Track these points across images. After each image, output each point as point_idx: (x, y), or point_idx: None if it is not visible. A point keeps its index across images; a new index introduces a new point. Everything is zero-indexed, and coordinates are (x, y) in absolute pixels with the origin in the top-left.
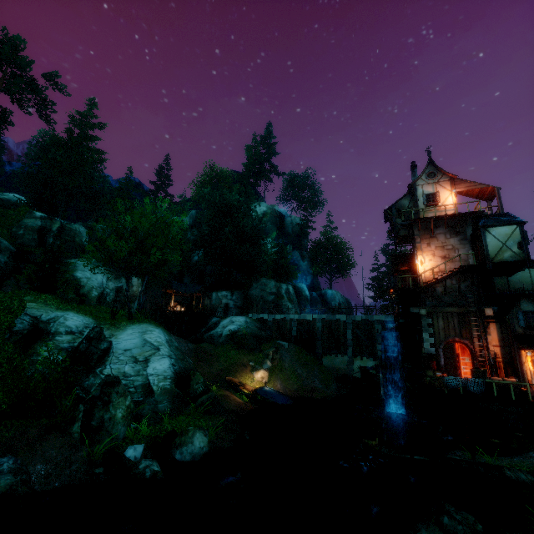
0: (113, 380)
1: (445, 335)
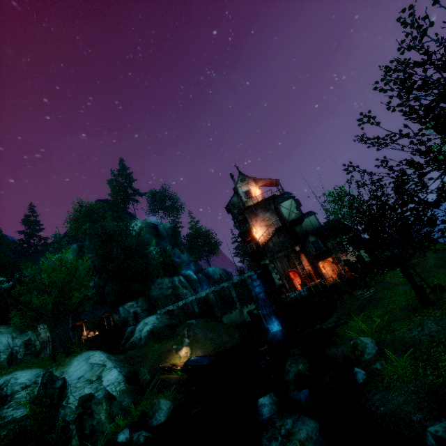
0: (88, 396)
1: (283, 270)
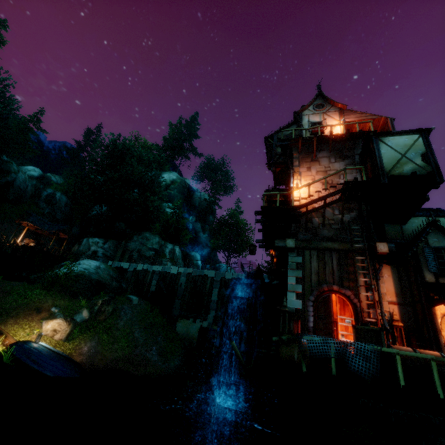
0: None
1: (318, 281)
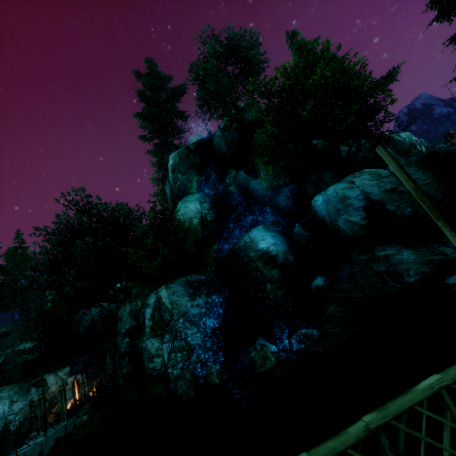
0: None
1: None
